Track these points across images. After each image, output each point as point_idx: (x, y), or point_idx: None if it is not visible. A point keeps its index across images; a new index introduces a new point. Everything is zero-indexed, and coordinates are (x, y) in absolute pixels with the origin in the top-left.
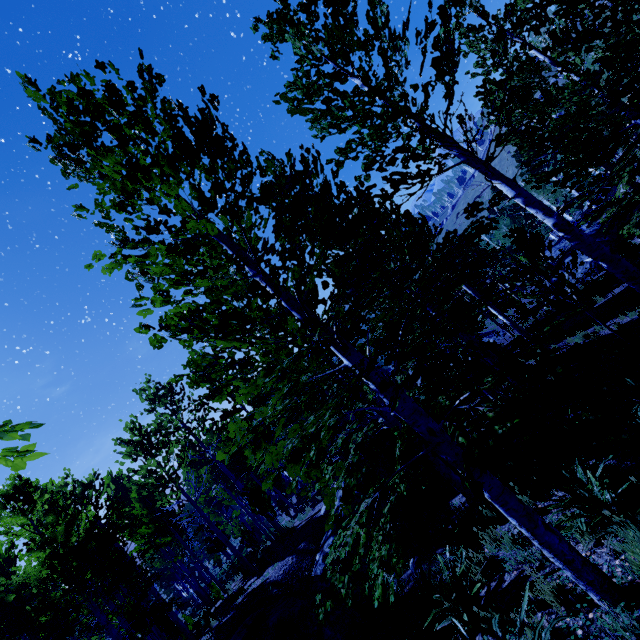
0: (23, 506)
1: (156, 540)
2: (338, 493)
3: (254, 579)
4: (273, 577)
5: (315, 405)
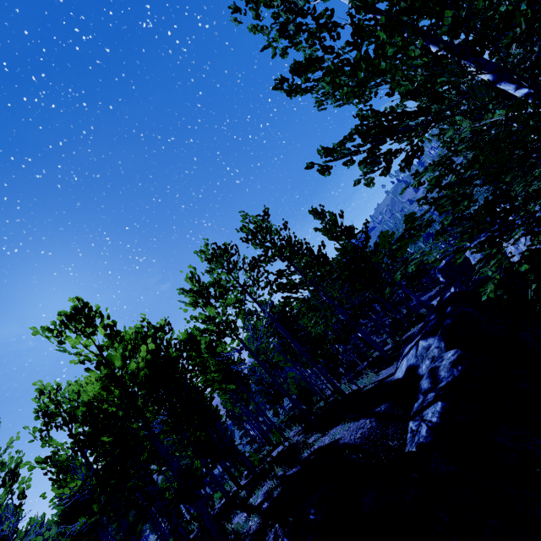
0: (84, 328)
1: (223, 386)
2: (428, 353)
3: (318, 435)
4: (347, 439)
5: (433, 189)
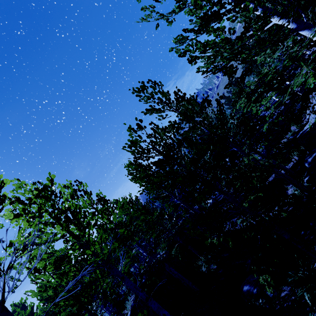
0: None
1: None
2: None
3: None
4: None
5: None
